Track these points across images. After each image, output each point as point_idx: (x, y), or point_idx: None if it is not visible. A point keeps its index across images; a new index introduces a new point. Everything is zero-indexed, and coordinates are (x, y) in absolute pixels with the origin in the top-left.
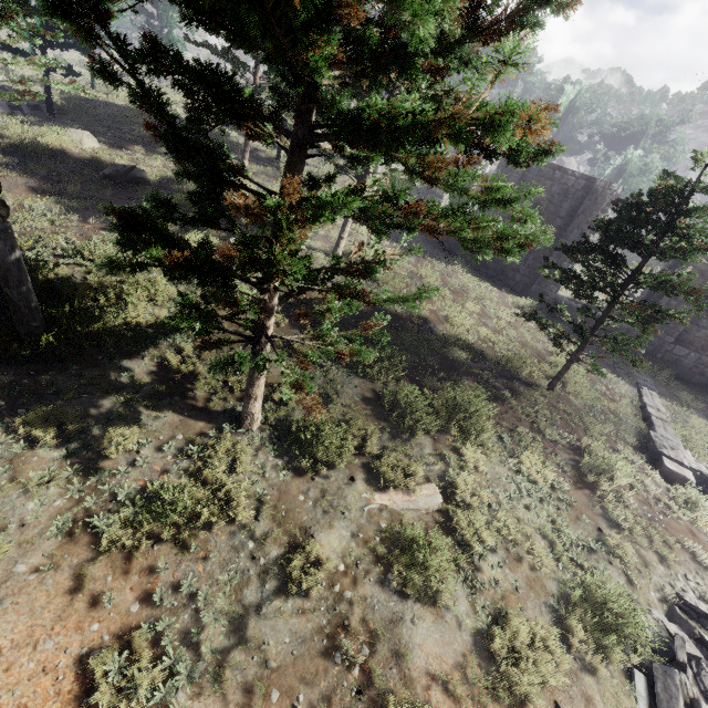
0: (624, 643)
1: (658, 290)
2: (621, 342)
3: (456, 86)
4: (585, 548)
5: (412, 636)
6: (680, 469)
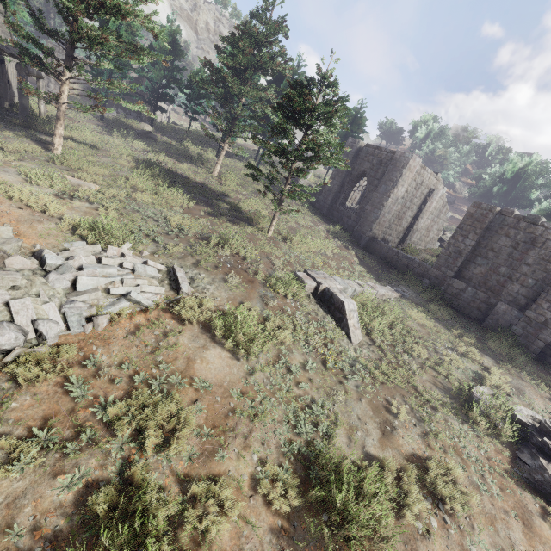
0: (100, 243)
1: (308, 150)
2: (275, 177)
3: (138, 13)
4: (152, 238)
5: (2, 174)
6: (306, 278)
